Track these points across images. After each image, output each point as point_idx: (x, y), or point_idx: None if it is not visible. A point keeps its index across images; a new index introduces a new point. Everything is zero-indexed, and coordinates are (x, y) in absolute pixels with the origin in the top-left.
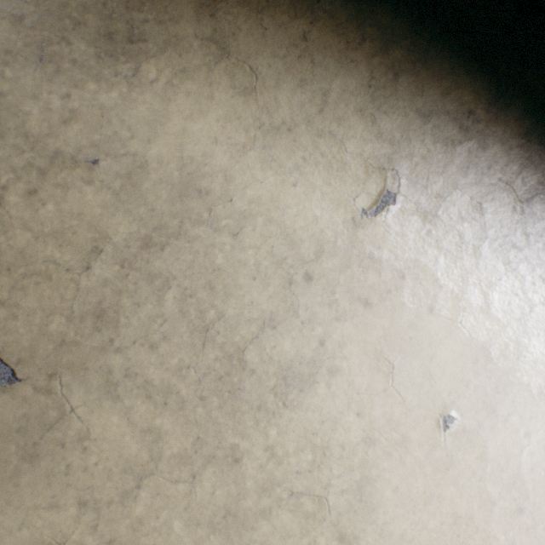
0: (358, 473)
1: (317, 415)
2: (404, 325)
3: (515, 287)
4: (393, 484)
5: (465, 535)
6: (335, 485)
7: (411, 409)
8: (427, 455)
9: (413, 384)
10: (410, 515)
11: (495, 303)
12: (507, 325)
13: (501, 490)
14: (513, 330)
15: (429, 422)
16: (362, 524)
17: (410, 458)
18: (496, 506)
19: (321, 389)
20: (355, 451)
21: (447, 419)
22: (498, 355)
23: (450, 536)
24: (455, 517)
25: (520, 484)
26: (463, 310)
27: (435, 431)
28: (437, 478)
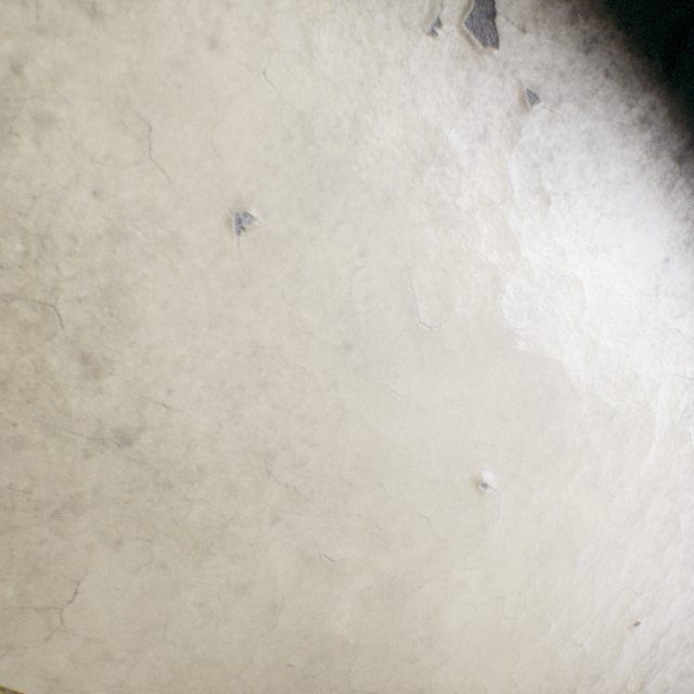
0: (103, 277)
1: (22, 186)
2: (164, 61)
3: (357, 28)
4: (160, 297)
5: (269, 369)
6: (67, 291)
7: (184, 196)
8: (211, 264)
9: (185, 159)
10: (189, 340)
11: (322, 50)
12: (342, 90)
13: (322, 321)
14: (351, 99)
15: (214, 219)
16: (115, 345)
17: (186, 266)
18: (314, 339)
19: (24, 146)
20: (94, 247)
21: (242, 218)
22: (325, 134)
23: (249, 369)
24: (255, 347)
25: (350, 316)
26: (268, 52)
27: (223, 232)
28: (227, 296)
